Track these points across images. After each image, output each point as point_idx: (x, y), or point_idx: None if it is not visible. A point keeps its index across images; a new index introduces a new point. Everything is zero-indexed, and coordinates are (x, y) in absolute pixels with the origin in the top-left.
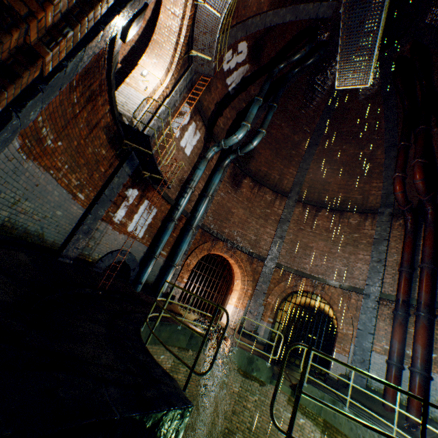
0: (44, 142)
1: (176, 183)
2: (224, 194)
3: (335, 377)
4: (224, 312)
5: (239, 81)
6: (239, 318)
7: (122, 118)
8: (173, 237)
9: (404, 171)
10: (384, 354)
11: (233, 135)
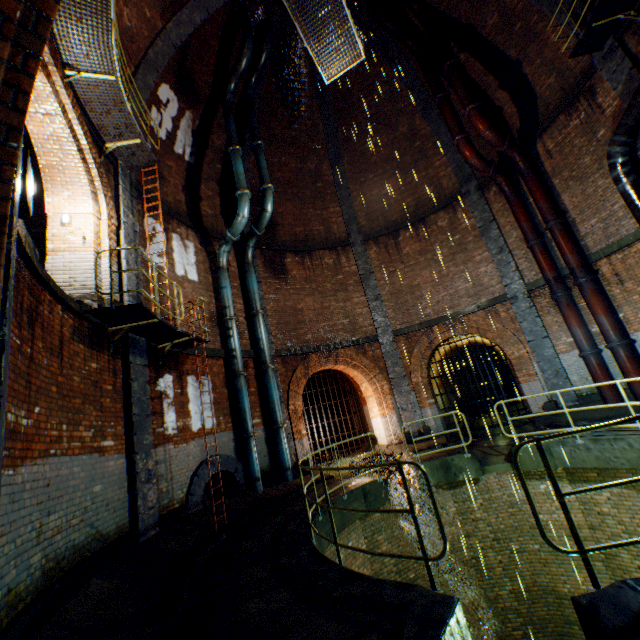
0: (19, 430)
1: (208, 326)
2: (275, 295)
3: (540, 411)
4: (374, 431)
5: (191, 140)
6: (396, 426)
7: (86, 305)
8: (253, 393)
9: (462, 130)
10: (572, 349)
11: (237, 217)
